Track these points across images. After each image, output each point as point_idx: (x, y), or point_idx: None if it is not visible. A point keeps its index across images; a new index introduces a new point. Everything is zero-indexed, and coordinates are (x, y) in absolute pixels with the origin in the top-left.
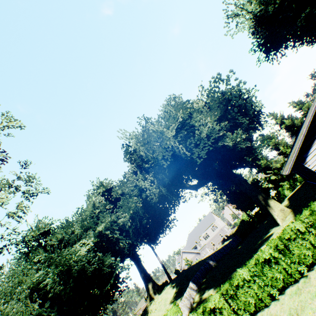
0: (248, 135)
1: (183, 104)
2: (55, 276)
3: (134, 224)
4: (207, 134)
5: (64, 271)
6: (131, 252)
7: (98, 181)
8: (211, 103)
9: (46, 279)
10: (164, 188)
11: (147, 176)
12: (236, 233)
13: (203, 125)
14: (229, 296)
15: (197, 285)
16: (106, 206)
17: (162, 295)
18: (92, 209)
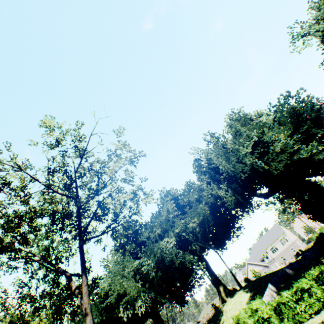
0: (323, 143)
1: (256, 125)
2: (153, 263)
3: (201, 229)
4: (281, 148)
5: (159, 260)
6: (201, 254)
7: (164, 191)
8: (280, 117)
9: (146, 265)
10: (238, 196)
11: (221, 185)
12: (315, 244)
13: (275, 140)
14: (320, 279)
15: (276, 288)
16: (175, 212)
17: (235, 298)
18: (166, 214)
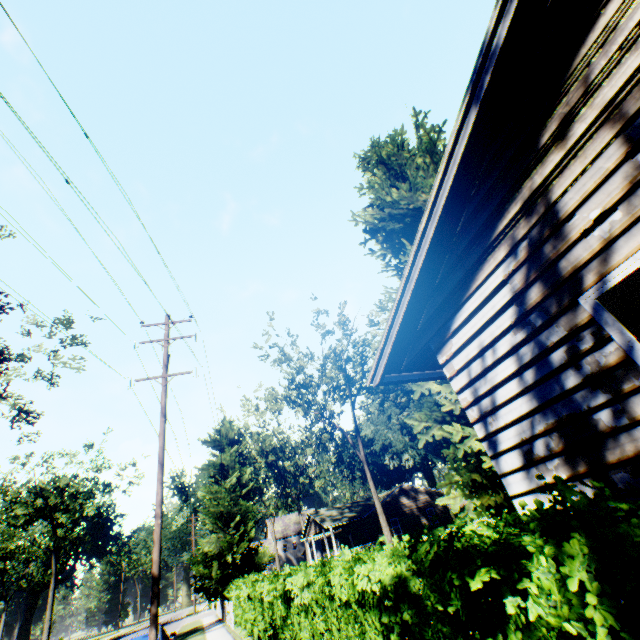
0: None
1: None
2: None
3: None
4: None
5: None
6: None
7: None
8: None
9: None
10: None
11: None
12: None
13: None
14: None
15: None
16: None
17: None
18: None
